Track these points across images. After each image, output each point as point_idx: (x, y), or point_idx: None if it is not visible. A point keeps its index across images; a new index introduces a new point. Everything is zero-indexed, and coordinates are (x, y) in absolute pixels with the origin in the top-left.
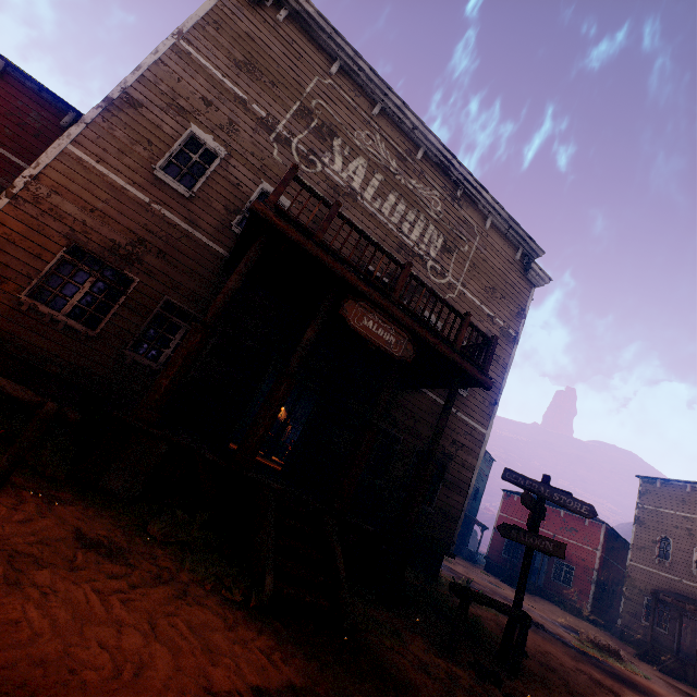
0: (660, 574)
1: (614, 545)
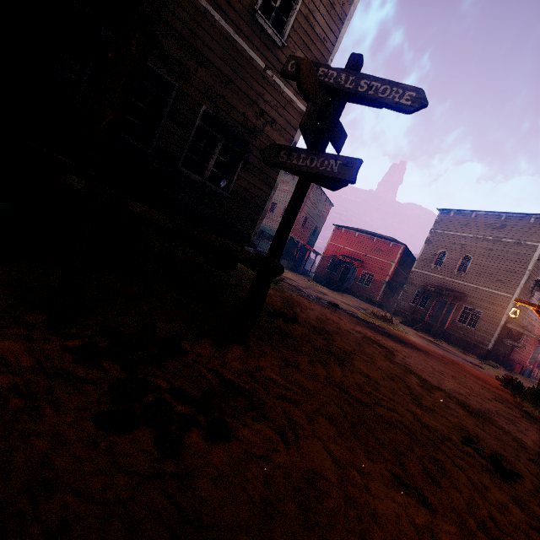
0: (432, 275)
1: (406, 260)
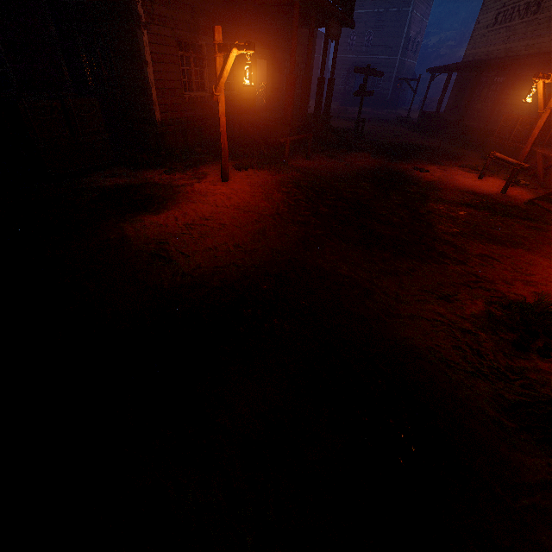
0: (349, 57)
1: None
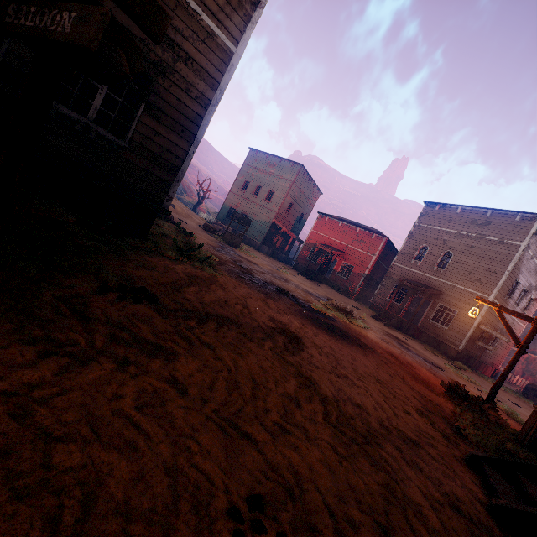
0: (411, 270)
1: (388, 253)
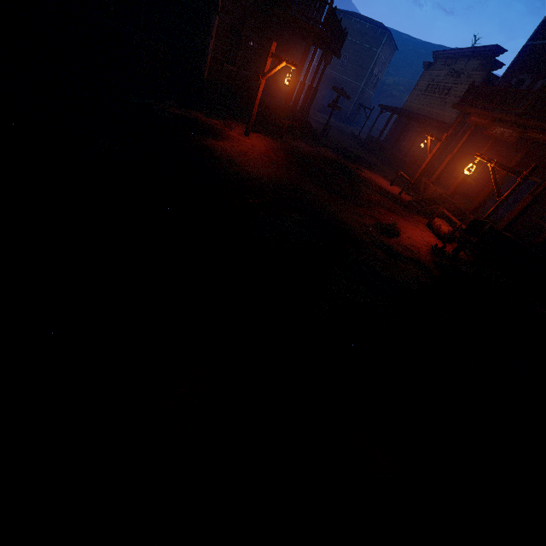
0: (325, 70)
1: None
